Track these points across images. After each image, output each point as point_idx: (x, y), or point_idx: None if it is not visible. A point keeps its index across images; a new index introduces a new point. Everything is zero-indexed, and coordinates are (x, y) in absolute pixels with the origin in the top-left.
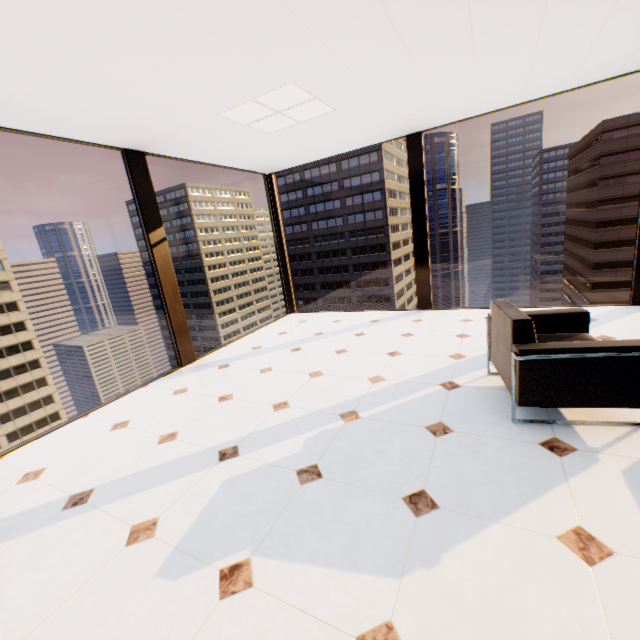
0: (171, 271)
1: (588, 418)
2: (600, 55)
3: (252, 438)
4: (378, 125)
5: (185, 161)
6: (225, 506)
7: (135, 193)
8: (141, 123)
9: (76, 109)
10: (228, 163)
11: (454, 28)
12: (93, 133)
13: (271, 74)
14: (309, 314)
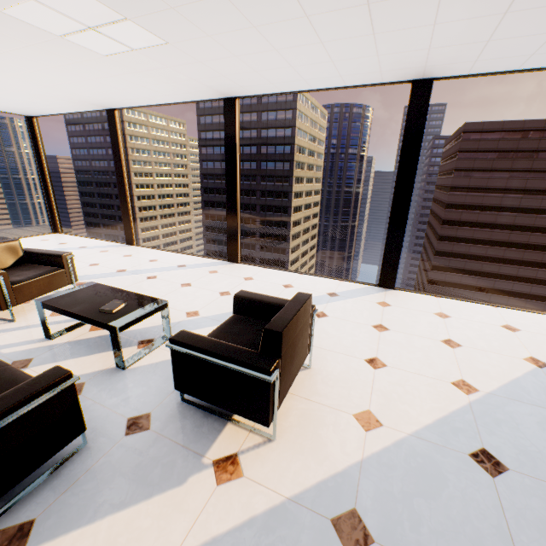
0: None
1: (3, 316)
2: (149, 84)
3: None
4: (54, 98)
5: None
6: None
7: None
8: None
9: None
10: None
11: None
12: None
13: None
14: (63, 236)
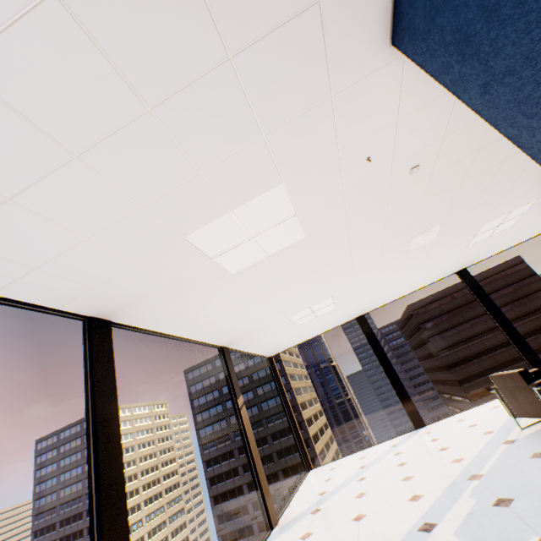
0: (250, 428)
1: None
2: (438, 271)
3: (428, 515)
4: (347, 313)
5: (239, 352)
6: (479, 537)
7: (227, 372)
8: (250, 327)
9: (234, 322)
10: (257, 350)
11: (397, 269)
12: (221, 337)
13: (327, 294)
14: (328, 464)
